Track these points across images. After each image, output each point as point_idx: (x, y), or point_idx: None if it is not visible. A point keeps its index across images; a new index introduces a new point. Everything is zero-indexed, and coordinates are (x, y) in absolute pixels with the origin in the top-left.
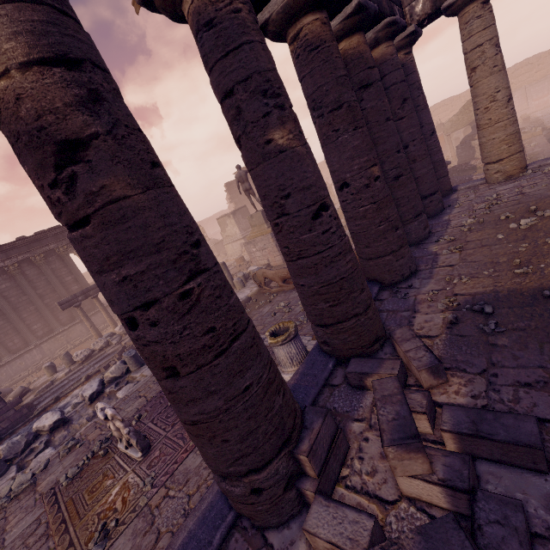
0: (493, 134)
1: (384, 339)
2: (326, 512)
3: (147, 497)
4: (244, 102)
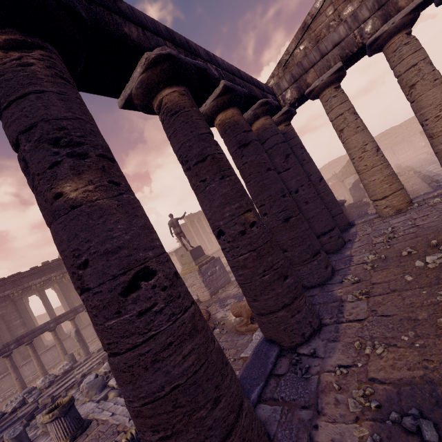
0: (372, 176)
1: None
2: None
3: None
4: (28, 153)
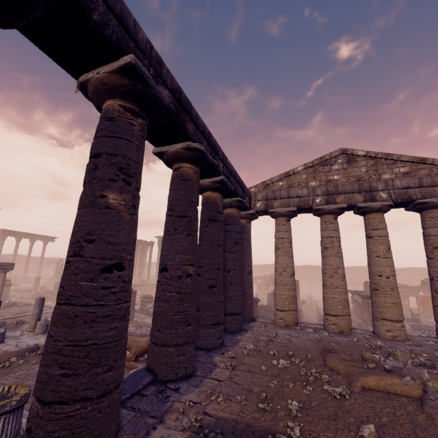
0: (282, 291)
1: None
2: None
3: None
4: (102, 165)
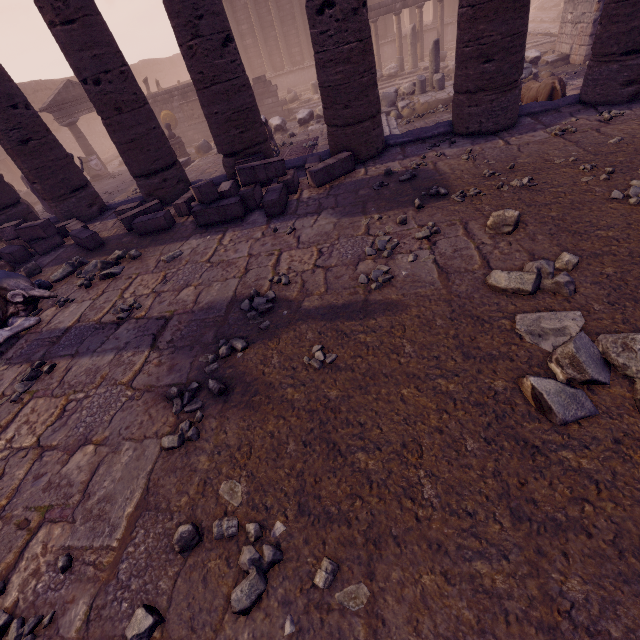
0: None
1: (359, 161)
2: (228, 183)
3: None
4: None
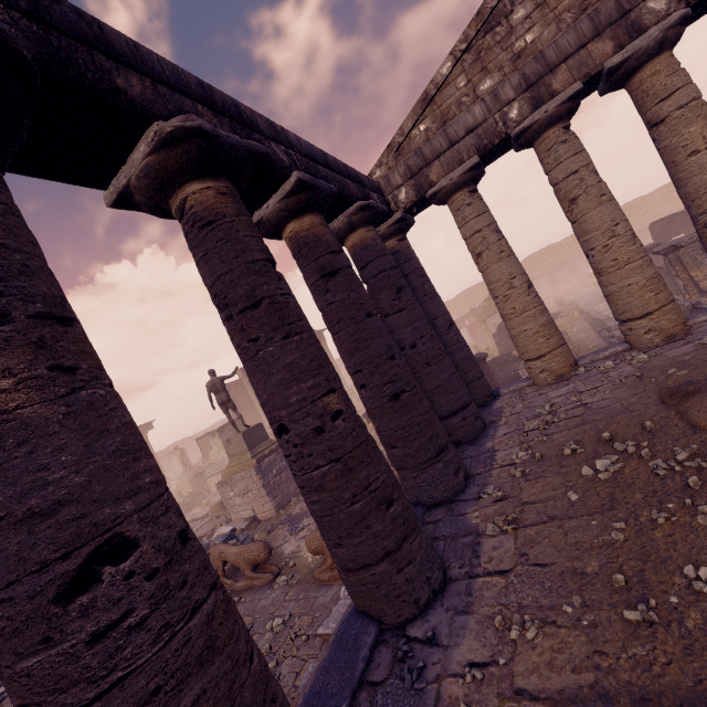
0: (523, 325)
1: None
2: None
3: None
4: None
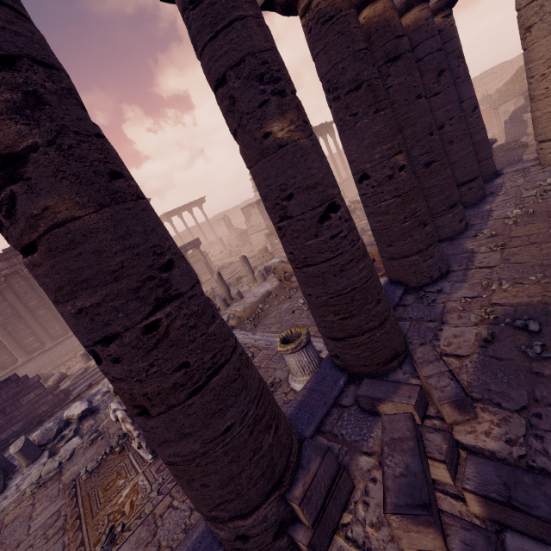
0: (550, 106)
1: (404, 354)
2: None
3: (153, 504)
4: (237, 91)
